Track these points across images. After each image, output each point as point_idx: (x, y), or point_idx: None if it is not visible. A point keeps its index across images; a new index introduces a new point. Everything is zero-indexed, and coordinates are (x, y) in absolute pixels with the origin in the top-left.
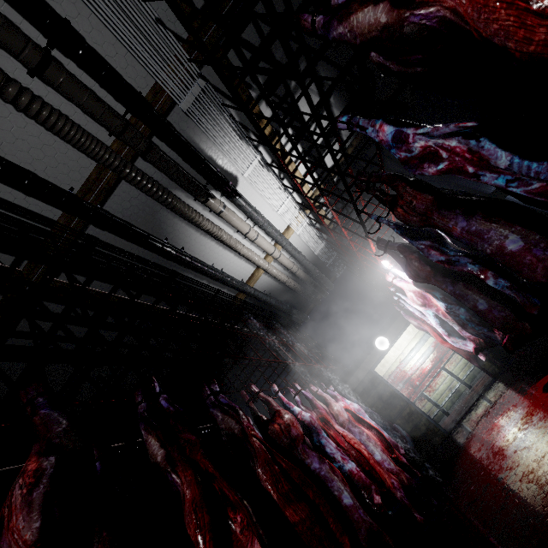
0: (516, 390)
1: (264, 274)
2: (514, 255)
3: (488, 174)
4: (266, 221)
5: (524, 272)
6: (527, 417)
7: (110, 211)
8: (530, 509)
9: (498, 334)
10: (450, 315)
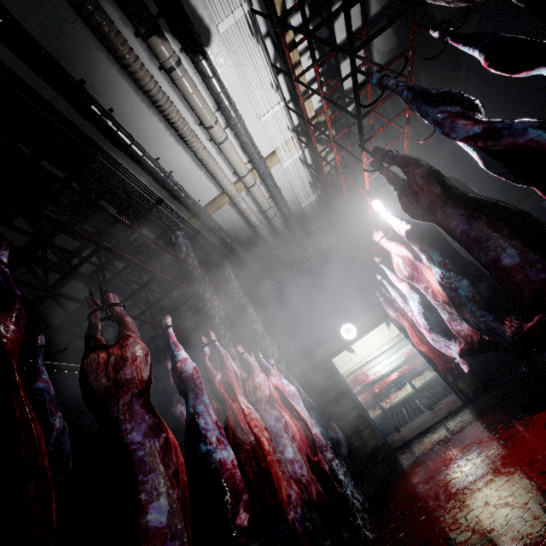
0: (497, 419)
1: (230, 206)
2: None
3: None
4: (242, 122)
5: None
6: (515, 457)
7: None
8: None
9: (510, 326)
10: (445, 288)
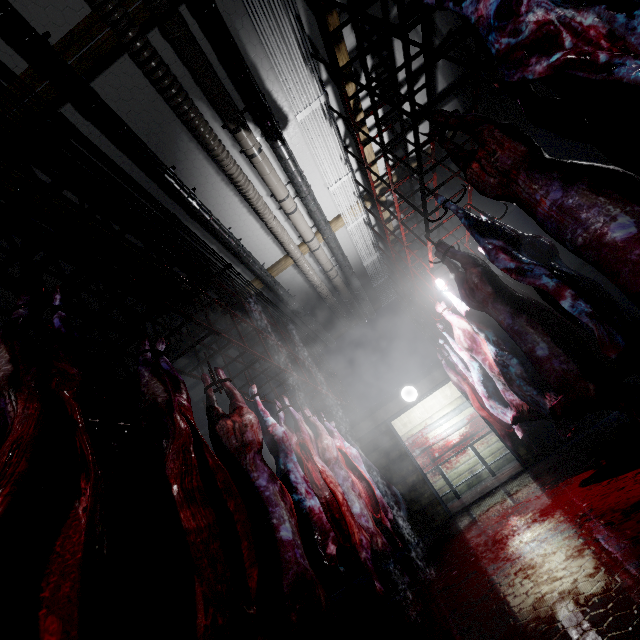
0: (547, 481)
1: (293, 267)
2: (615, 247)
3: (630, 60)
4: (311, 194)
5: (621, 276)
6: (550, 509)
7: (99, 93)
8: (515, 608)
9: (549, 400)
10: (498, 364)
